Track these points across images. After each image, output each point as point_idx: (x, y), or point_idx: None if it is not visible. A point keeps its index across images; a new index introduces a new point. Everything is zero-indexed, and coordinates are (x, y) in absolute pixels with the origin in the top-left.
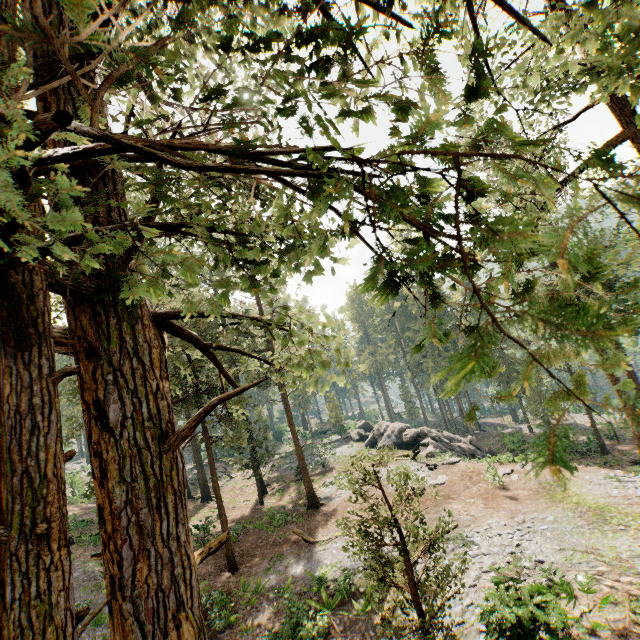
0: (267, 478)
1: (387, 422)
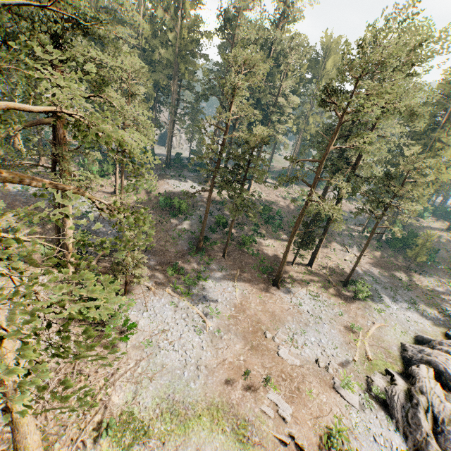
0: (341, 267)
1: None
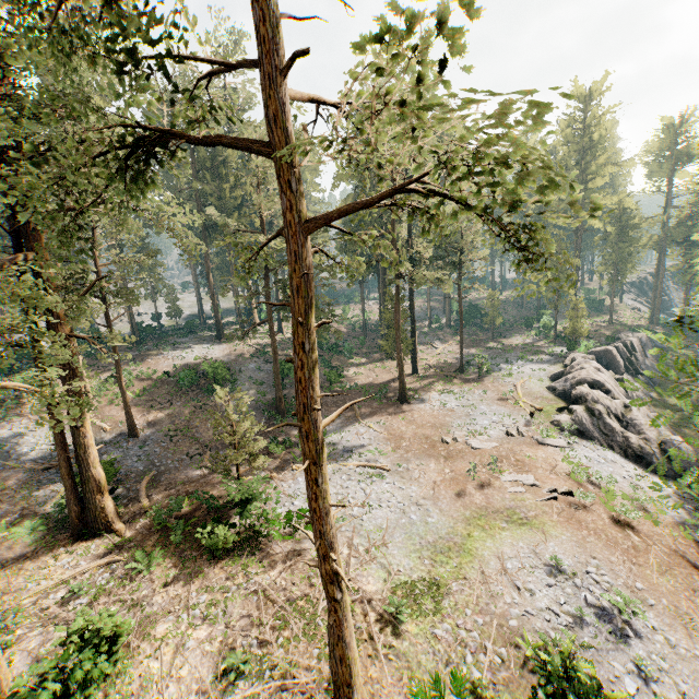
0: (443, 361)
1: (591, 364)
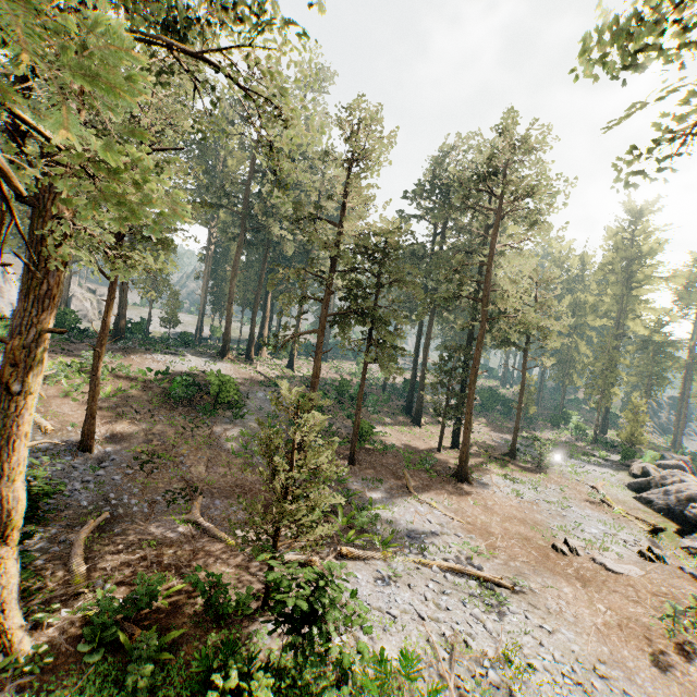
0: (481, 441)
1: (690, 477)
